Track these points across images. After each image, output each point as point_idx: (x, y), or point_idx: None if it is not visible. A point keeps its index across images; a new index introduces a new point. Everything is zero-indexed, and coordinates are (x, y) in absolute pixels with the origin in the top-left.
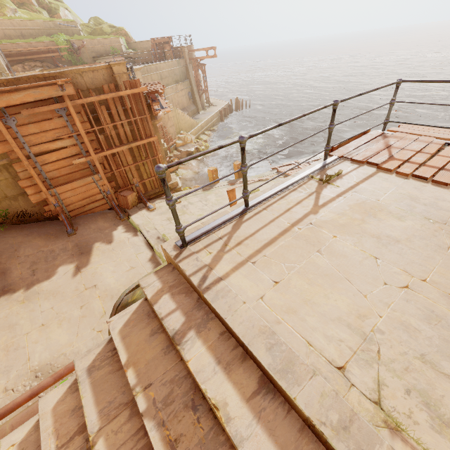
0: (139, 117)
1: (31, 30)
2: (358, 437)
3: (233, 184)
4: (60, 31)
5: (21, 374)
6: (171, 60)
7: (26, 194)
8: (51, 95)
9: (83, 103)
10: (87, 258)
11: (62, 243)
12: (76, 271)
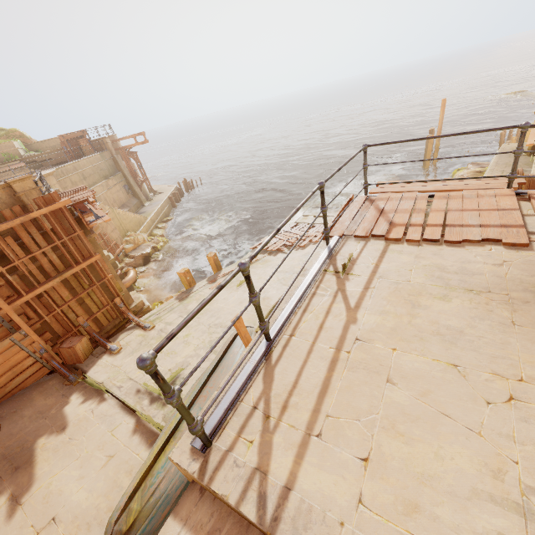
0: (68, 237)
1: None
2: None
3: (214, 281)
4: None
5: None
6: (92, 154)
7: None
8: None
9: None
10: (28, 473)
11: None
12: (13, 506)
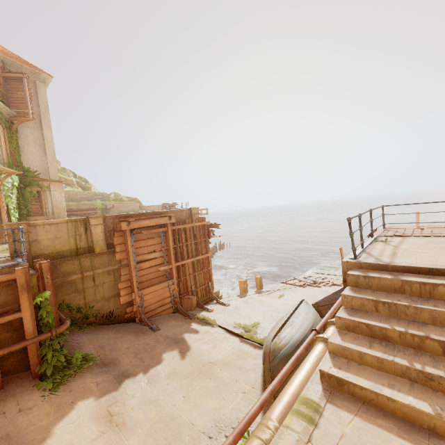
0: (202, 239)
1: (78, 197)
2: None
3: (259, 293)
4: (97, 198)
5: (194, 437)
6: None
7: (117, 296)
8: (163, 223)
9: (175, 228)
10: (185, 344)
11: (152, 337)
12: (183, 355)
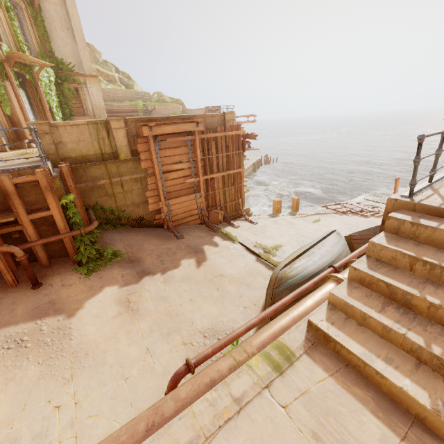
0: (235, 152)
1: (120, 97)
2: None
3: (293, 215)
4: (139, 99)
5: (191, 333)
6: None
7: (146, 203)
8: (189, 130)
9: (204, 137)
10: (203, 255)
11: (175, 244)
12: (198, 264)
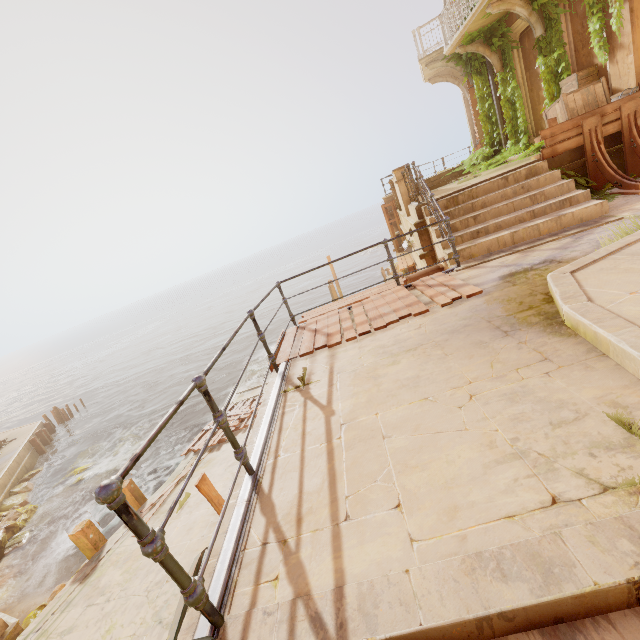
0: None
1: None
2: None
3: None
4: None
5: None
6: None
7: None
8: None
9: None
10: None
11: None
12: None
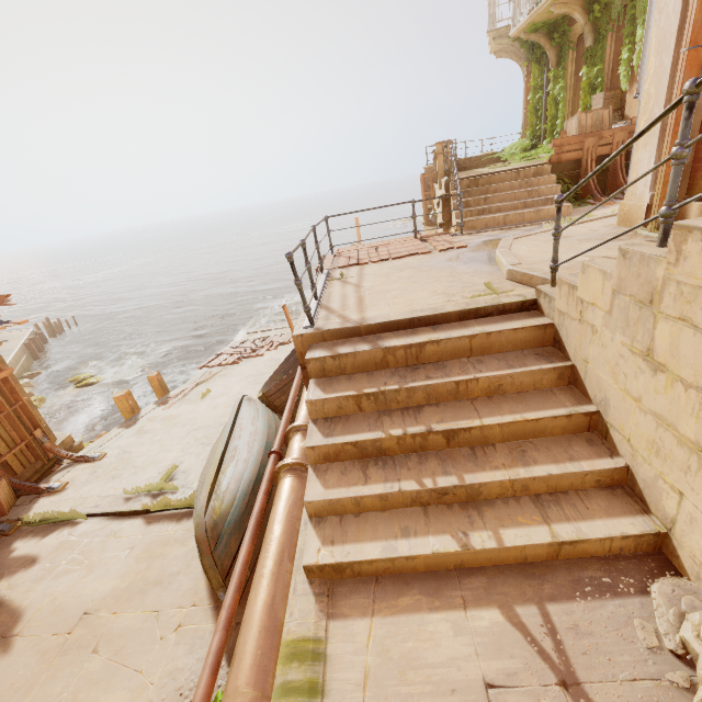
0: None
1: None
2: (473, 303)
3: (165, 403)
4: None
5: None
6: None
7: None
8: None
9: None
10: (4, 612)
11: None
12: (3, 643)
